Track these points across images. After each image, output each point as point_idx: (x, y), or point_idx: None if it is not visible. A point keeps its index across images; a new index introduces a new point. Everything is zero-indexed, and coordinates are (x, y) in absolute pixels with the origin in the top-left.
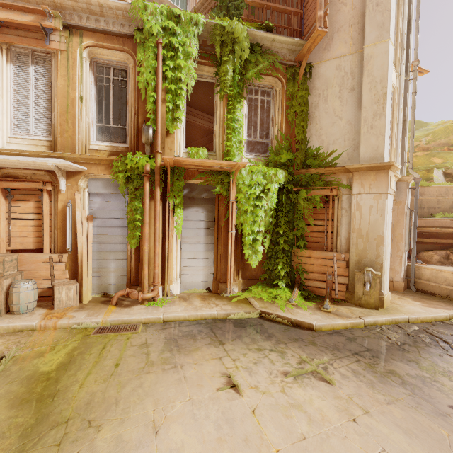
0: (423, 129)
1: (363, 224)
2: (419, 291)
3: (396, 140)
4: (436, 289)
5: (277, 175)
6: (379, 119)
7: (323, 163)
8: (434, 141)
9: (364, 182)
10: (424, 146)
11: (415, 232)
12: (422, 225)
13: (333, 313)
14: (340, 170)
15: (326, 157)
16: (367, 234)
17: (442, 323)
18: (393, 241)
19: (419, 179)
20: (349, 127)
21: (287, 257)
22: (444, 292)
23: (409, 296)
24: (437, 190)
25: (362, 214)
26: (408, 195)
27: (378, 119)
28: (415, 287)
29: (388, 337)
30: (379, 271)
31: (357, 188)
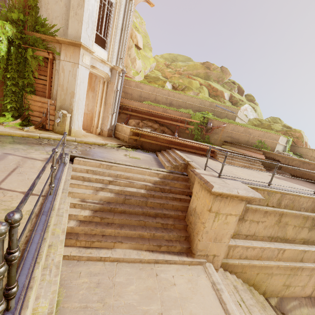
0: (187, 62)
1: (65, 82)
2: (116, 138)
3: (114, 40)
4: (121, 136)
5: (4, 27)
6: (81, 10)
7: (49, 32)
8: (187, 71)
9: (67, 53)
10: (181, 72)
11: (118, 103)
12: (136, 105)
13: (25, 131)
14: (55, 40)
15: (50, 28)
16: (66, 89)
17: (99, 145)
18: (106, 106)
19: (124, 71)
20: (66, 9)
21: (18, 97)
22: (123, 138)
23: (105, 138)
24: (150, 88)
25: (64, 75)
26: (119, 80)
27: (80, 9)
28: (114, 135)
29: (42, 141)
30: (71, 114)
31: (63, 56)
